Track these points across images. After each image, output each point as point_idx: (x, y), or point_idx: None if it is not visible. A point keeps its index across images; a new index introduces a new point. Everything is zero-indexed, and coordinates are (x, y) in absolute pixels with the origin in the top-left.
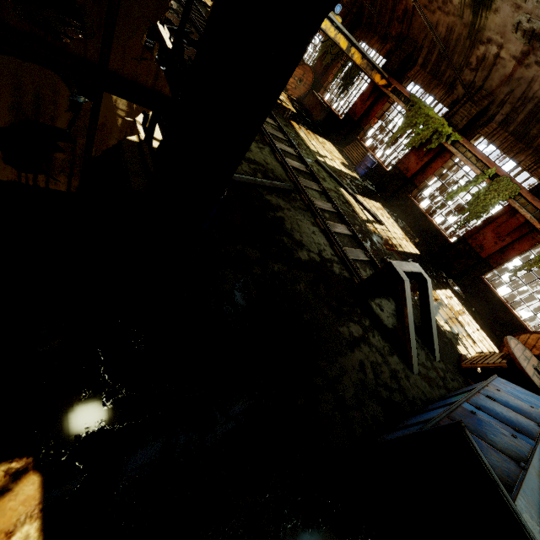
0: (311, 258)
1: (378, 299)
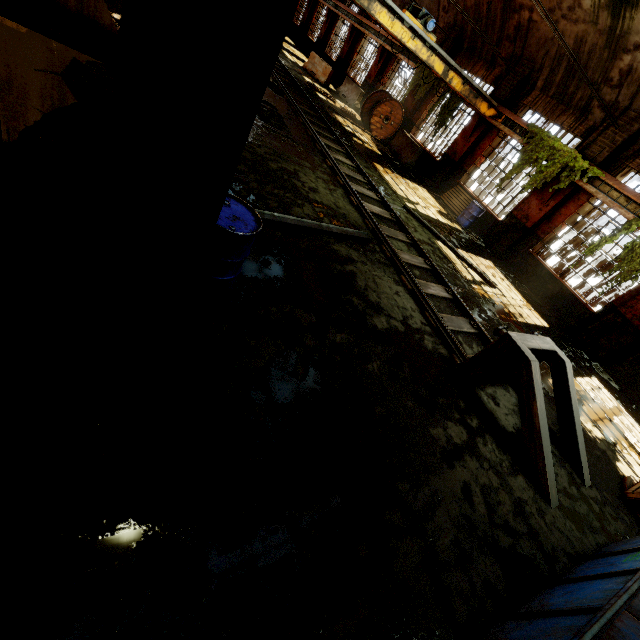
0: (392, 327)
1: (490, 388)
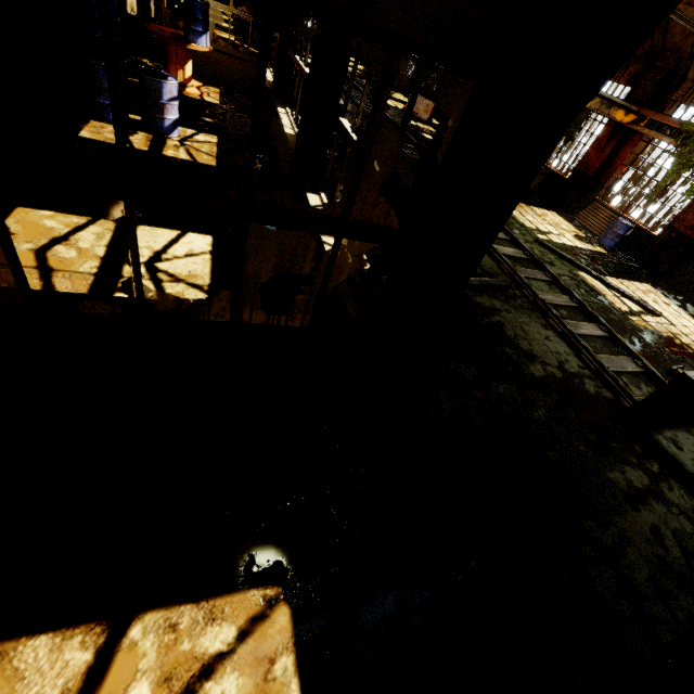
0: (549, 373)
1: (669, 431)
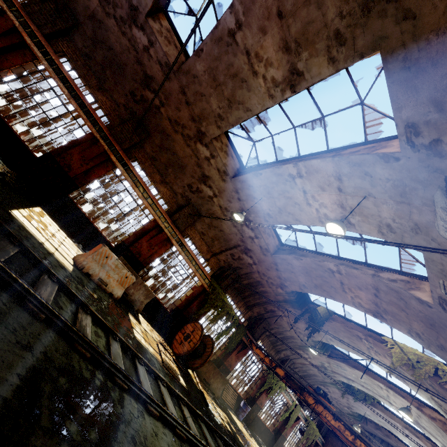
0: None
1: None
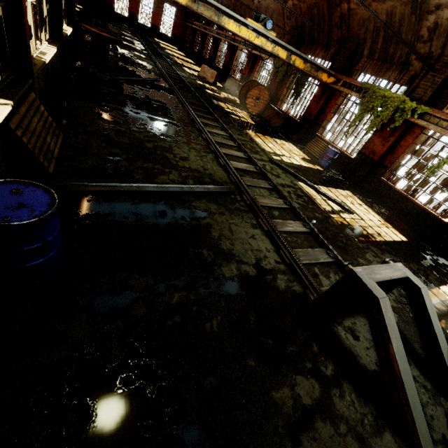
0: (242, 273)
1: (349, 320)
